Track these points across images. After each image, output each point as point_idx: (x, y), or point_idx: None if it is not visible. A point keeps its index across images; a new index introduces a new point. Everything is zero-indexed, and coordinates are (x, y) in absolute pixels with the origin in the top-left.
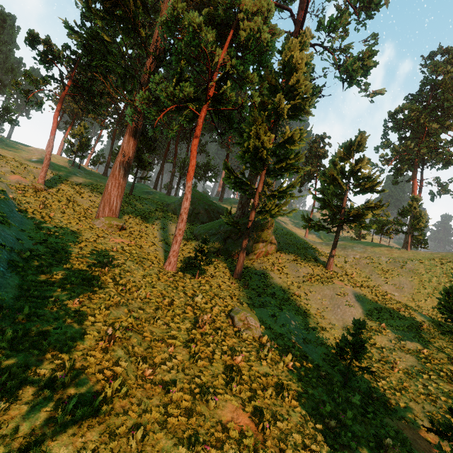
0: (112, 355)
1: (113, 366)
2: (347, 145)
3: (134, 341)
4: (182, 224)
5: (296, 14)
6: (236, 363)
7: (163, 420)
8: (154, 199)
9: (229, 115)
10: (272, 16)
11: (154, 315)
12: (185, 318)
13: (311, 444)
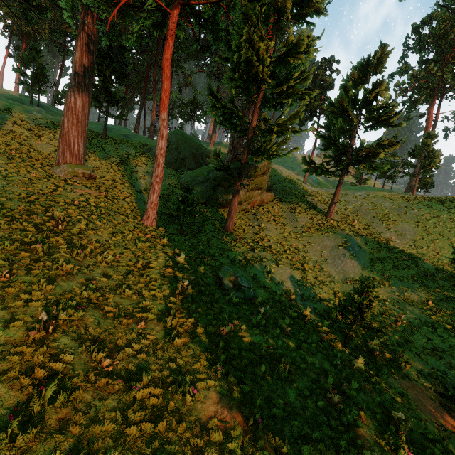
0: (51, 346)
1: (50, 362)
2: (363, 64)
3: (90, 320)
4: (159, 170)
5: None
6: (224, 335)
7: (119, 432)
8: (133, 144)
9: (213, 17)
10: None
11: (123, 282)
12: (163, 283)
13: (312, 432)
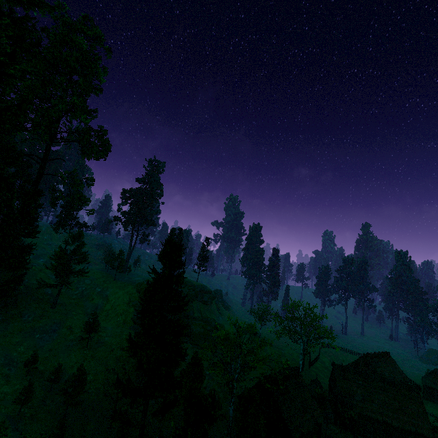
0: None
1: None
2: (72, 237)
3: None
4: None
5: (43, 154)
6: None
7: None
8: None
9: None
10: (11, 193)
11: None
12: None
13: None
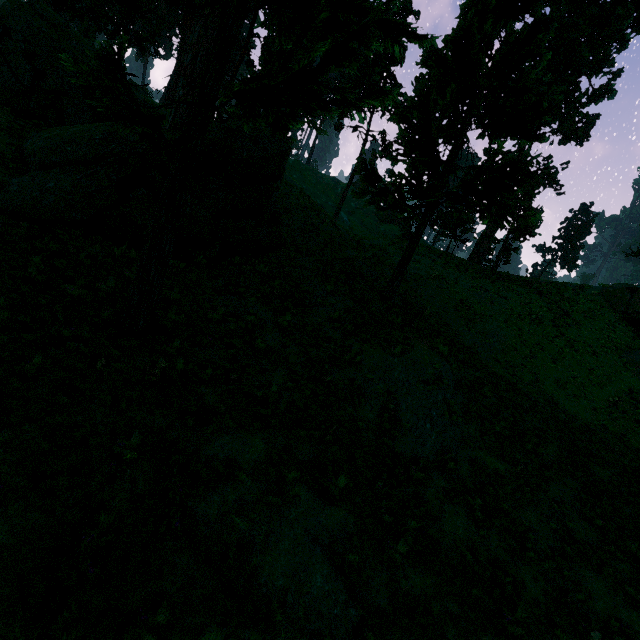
0: None
1: None
2: None
3: None
4: None
5: None
6: None
7: None
8: None
9: None
10: None
11: None
12: None
13: None
